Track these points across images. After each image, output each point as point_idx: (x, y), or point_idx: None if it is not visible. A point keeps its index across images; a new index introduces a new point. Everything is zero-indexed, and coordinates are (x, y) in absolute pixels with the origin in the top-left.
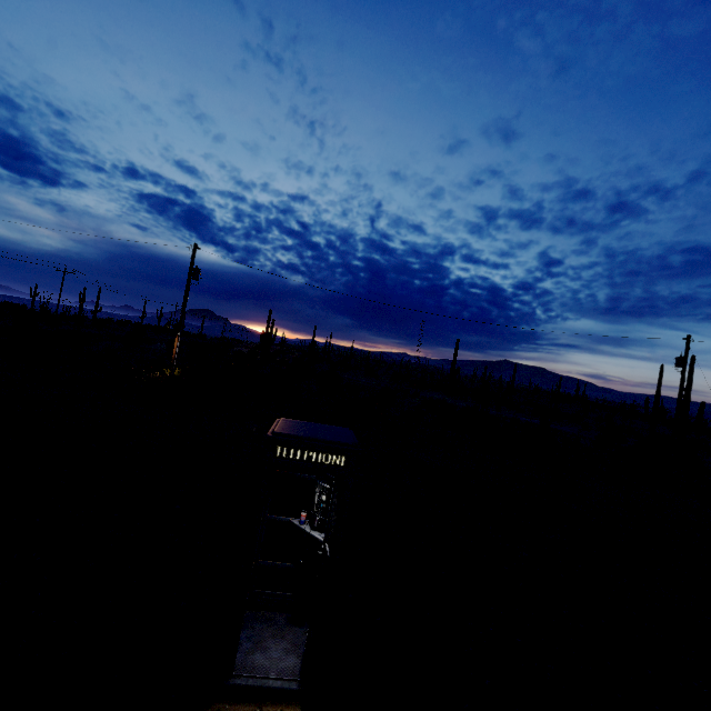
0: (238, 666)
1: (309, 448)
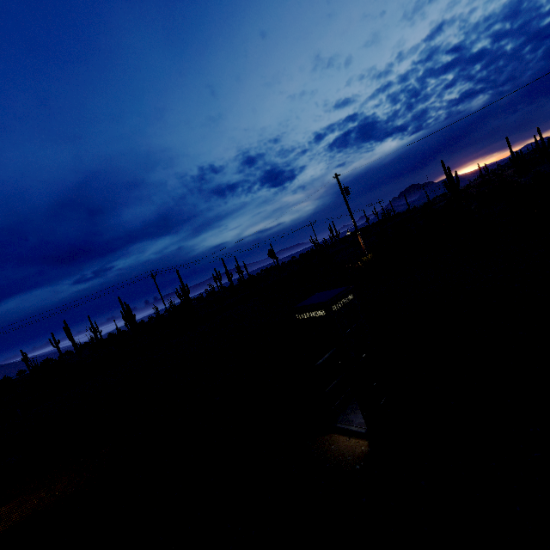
0: (340, 419)
1: (307, 311)
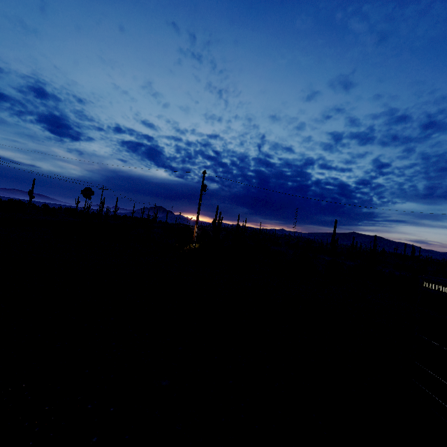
0: None
1: None
